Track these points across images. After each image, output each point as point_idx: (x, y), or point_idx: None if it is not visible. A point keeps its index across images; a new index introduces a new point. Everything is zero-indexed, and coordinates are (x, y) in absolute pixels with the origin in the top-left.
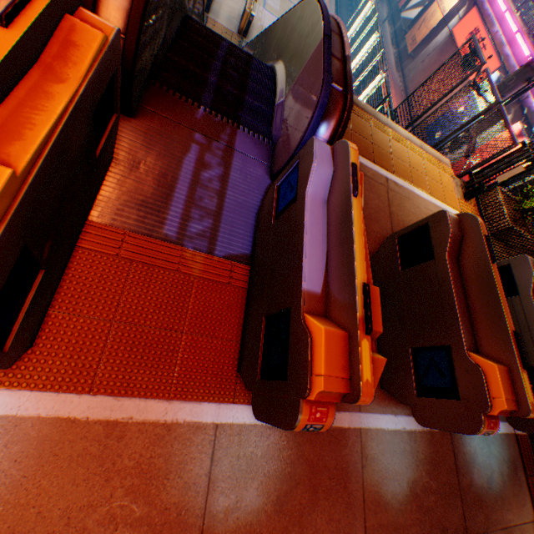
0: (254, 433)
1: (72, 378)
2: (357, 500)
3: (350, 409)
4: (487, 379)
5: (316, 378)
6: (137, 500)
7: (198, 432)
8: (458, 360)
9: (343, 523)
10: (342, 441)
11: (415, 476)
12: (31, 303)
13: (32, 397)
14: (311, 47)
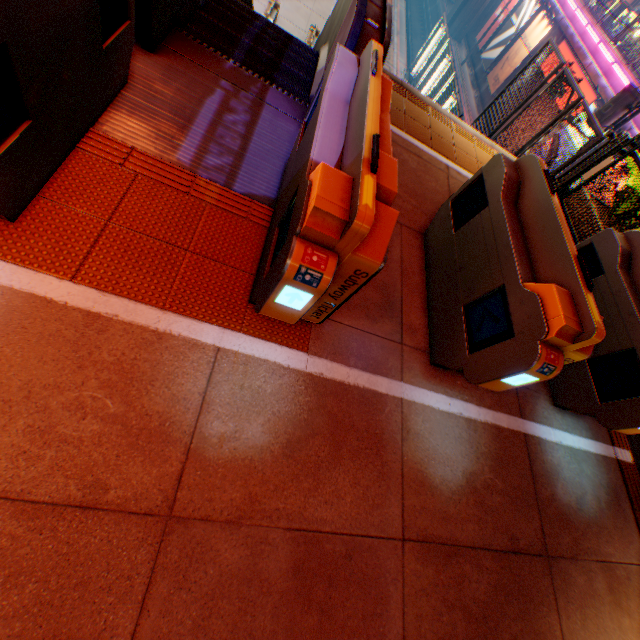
0: (265, 369)
1: (54, 262)
2: (394, 473)
3: (389, 376)
4: (544, 302)
5: (310, 206)
6: (113, 397)
7: (194, 350)
8: (513, 295)
9: (373, 493)
10: (377, 406)
11: (475, 469)
12: (13, 145)
13: (6, 269)
14: (350, 2)
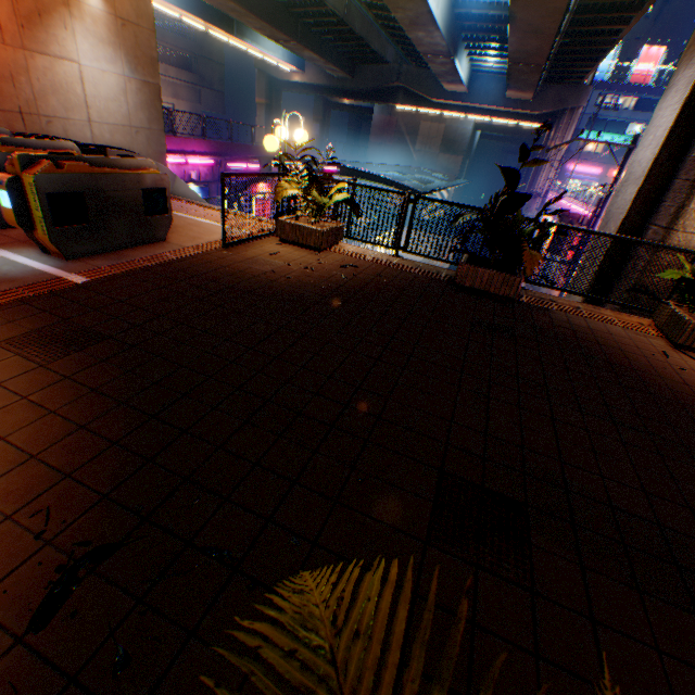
0: None
1: None
2: None
3: None
4: None
5: None
6: None
7: None
8: None
9: None
10: None
11: None
12: None
13: None
14: None
